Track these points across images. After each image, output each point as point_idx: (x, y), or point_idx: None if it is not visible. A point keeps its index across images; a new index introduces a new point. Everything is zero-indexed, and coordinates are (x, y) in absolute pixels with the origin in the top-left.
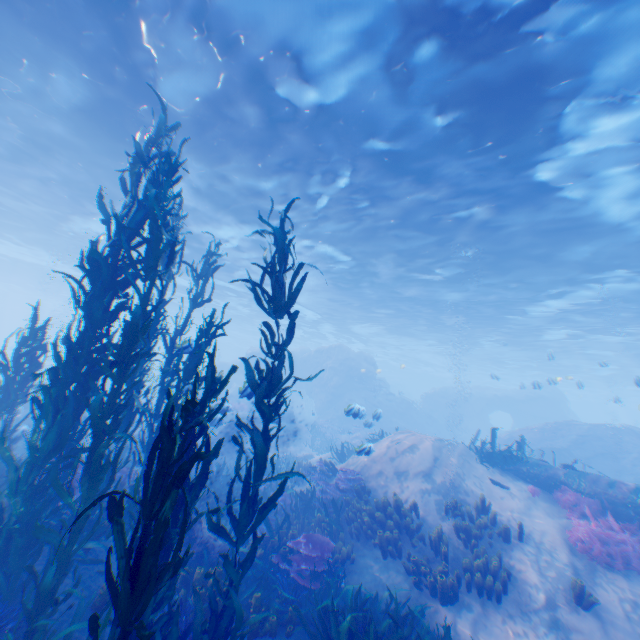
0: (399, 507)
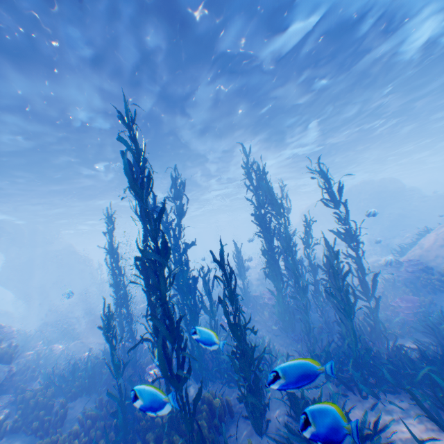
0: None
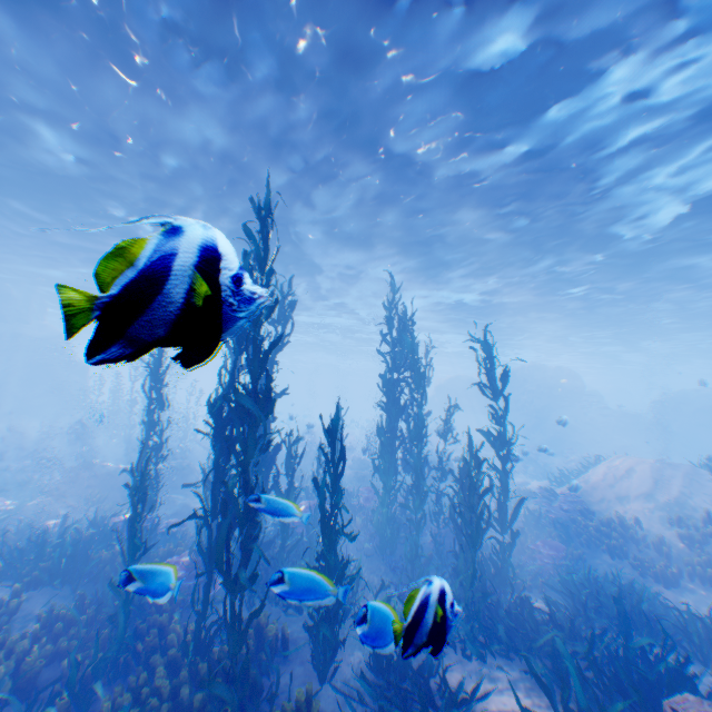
0: (619, 520)
